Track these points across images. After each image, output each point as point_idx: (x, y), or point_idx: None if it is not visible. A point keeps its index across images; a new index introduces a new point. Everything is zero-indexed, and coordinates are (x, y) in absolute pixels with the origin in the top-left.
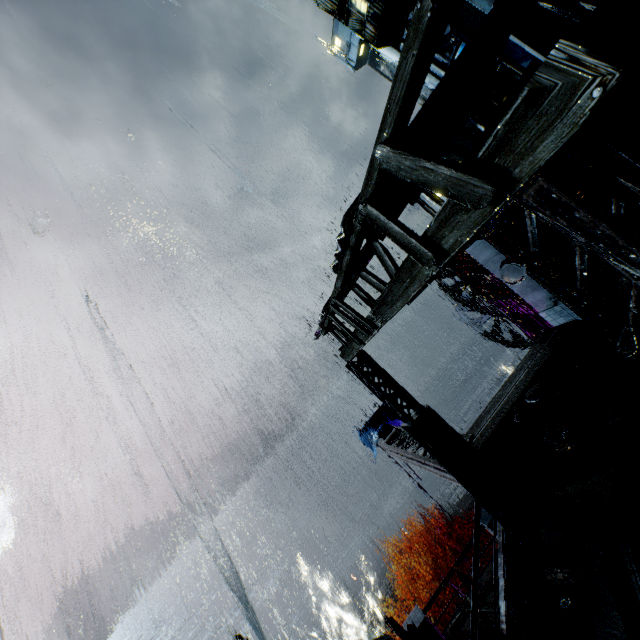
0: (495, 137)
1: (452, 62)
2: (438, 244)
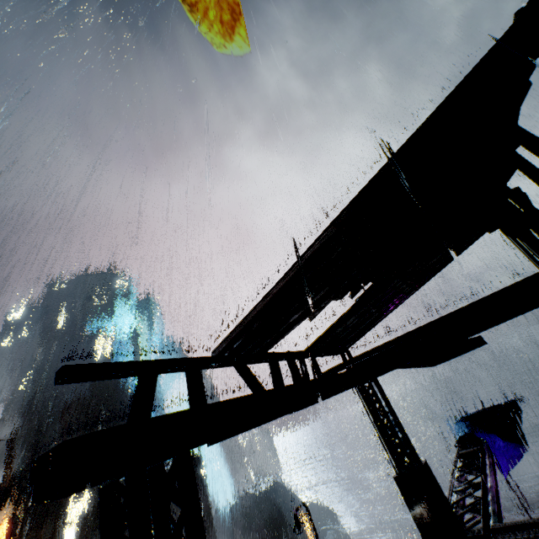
0: None
1: None
2: None
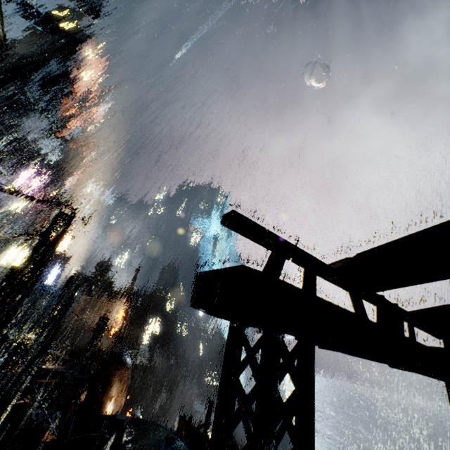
0: None
1: None
2: None
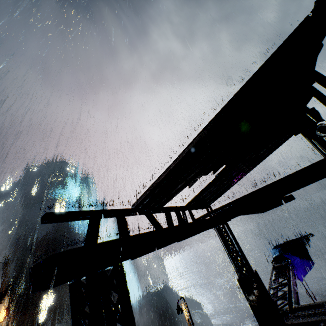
0: None
1: None
2: None
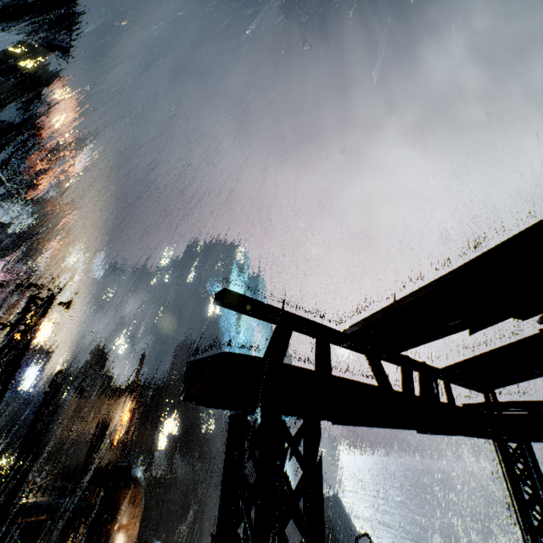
0: None
1: None
2: None
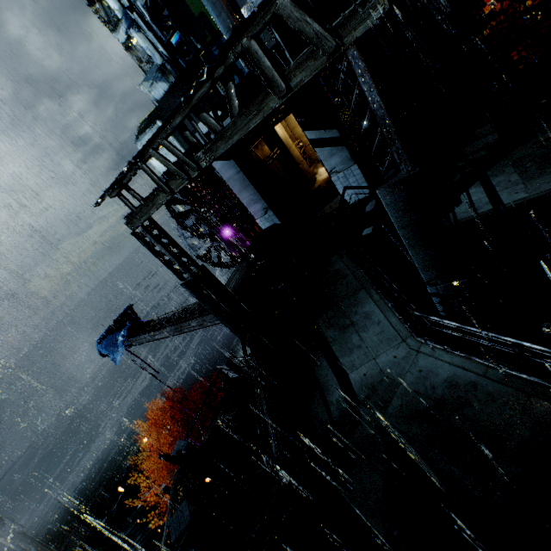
0: (343, 17)
1: (169, 42)
2: (289, 82)
